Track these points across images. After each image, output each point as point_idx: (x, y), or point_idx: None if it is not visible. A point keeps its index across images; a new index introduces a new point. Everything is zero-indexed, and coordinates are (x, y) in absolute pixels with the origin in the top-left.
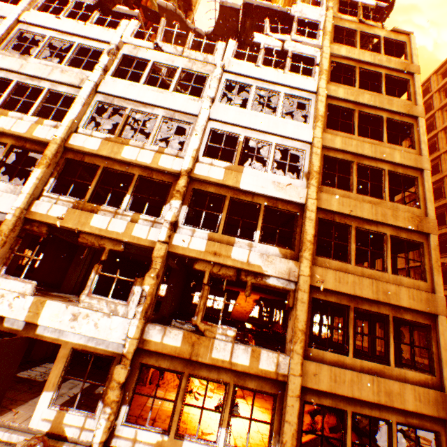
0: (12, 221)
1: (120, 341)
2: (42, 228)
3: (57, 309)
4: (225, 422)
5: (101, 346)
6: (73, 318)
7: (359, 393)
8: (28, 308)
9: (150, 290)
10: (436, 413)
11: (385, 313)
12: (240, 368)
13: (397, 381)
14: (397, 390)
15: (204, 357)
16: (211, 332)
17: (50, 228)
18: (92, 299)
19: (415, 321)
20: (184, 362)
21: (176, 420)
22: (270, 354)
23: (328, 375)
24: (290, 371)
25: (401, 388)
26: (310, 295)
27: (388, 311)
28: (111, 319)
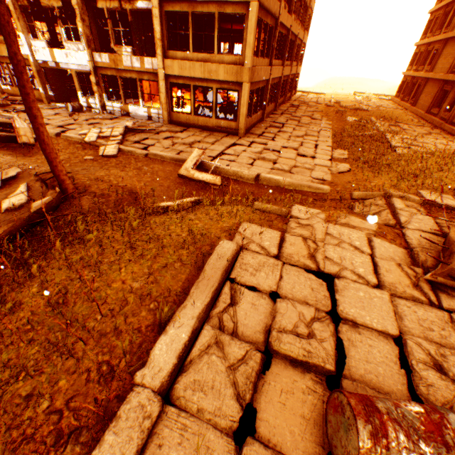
0: (11, 2)
1: (87, 65)
2: (25, 3)
3: (59, 53)
4: (140, 97)
5: (84, 69)
6: (67, 57)
7: (194, 75)
8: (50, 55)
9: (83, 32)
10: (236, 81)
11: (213, 13)
12: (137, 70)
13: (215, 64)
14: (215, 70)
15: (121, 67)
16: (121, 52)
17: (29, 2)
18: (68, 44)
19: (236, 14)
20: (116, 71)
21: (123, 98)
22: (148, 59)
23: (178, 67)
24: (158, 68)
25: (217, 68)
26: (164, 10)
27: (215, 10)
28: (79, 54)
